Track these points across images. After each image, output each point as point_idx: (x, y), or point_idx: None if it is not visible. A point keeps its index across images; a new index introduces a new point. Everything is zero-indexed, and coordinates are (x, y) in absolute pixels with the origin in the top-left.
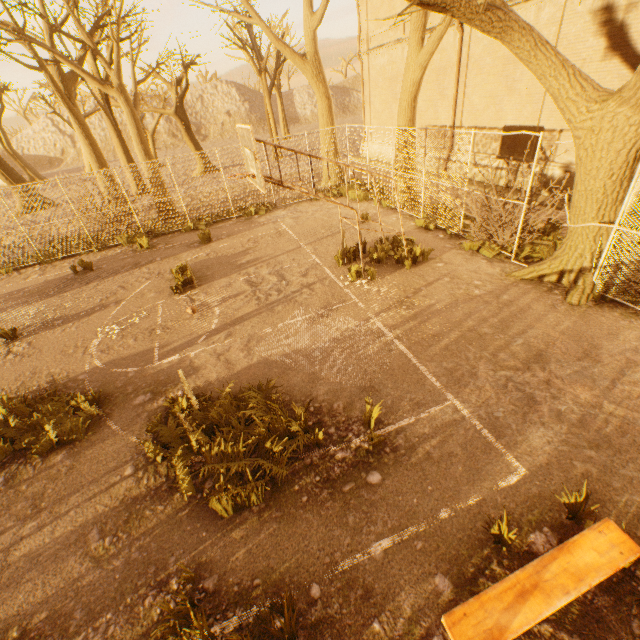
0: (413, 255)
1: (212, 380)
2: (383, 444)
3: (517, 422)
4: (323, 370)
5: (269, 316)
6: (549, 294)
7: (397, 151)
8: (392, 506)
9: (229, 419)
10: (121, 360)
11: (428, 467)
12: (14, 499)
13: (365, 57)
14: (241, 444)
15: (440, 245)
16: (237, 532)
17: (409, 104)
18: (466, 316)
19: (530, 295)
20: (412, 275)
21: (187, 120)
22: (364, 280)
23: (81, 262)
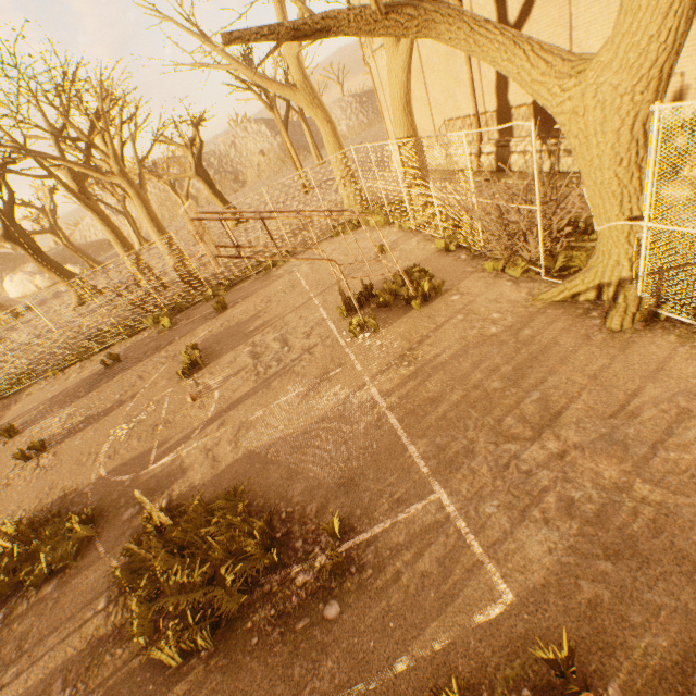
0: (422, 292)
1: (196, 484)
2: (350, 561)
3: (513, 521)
4: (304, 461)
5: (264, 395)
6: (584, 319)
7: (403, 166)
8: (344, 652)
9: (192, 539)
10: (122, 466)
11: (394, 593)
12: (6, 639)
13: (371, 61)
14: (196, 572)
15: (460, 270)
16: (181, 685)
17: (402, 111)
18: (474, 366)
19: (559, 324)
20: (421, 317)
21: (209, 177)
22: (367, 333)
23: (109, 355)
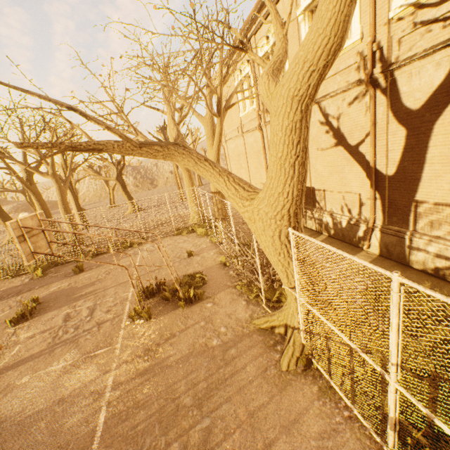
0: (189, 295)
1: None
2: None
3: None
4: (13, 448)
5: (43, 359)
6: (271, 350)
7: (214, 206)
8: None
9: None
10: None
11: None
12: None
13: (225, 144)
14: None
15: (224, 282)
16: None
17: None
18: (185, 376)
19: (255, 350)
20: (181, 316)
21: (124, 182)
22: (142, 320)
23: None
